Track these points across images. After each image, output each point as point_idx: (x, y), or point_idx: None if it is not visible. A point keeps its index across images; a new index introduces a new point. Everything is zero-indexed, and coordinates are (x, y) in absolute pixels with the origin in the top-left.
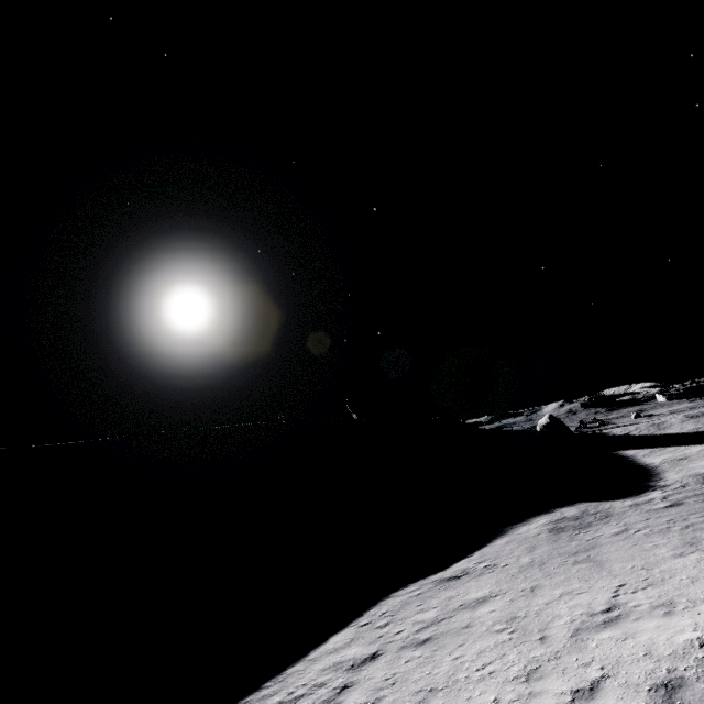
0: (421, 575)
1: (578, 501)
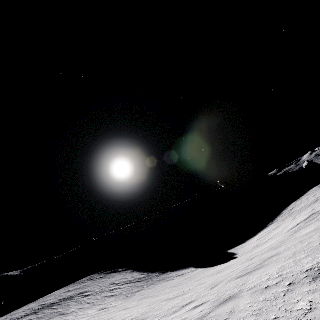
0: (292, 202)
1: None
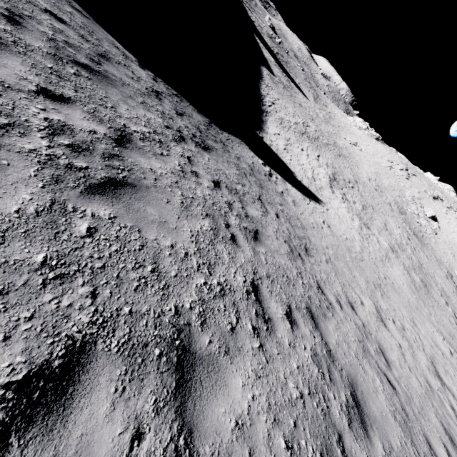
0: (259, 78)
1: (263, 65)
